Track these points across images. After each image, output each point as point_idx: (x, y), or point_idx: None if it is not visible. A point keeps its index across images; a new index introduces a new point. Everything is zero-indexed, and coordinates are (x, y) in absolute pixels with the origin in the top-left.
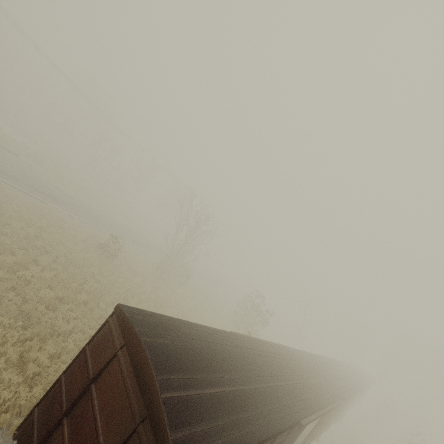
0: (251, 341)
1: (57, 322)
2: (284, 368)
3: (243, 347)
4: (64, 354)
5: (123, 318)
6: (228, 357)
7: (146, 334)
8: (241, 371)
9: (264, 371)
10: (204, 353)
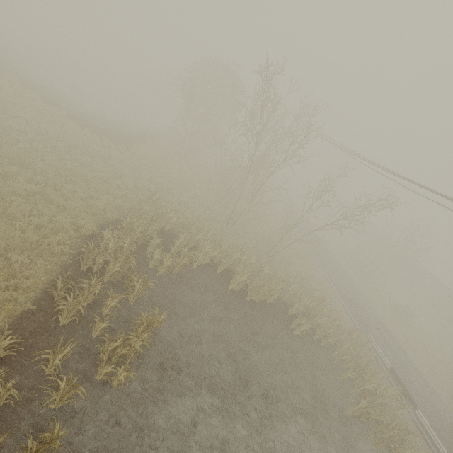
0: None
1: None
2: None
3: None
4: None
5: None
6: None
7: None
8: None
9: None
10: None
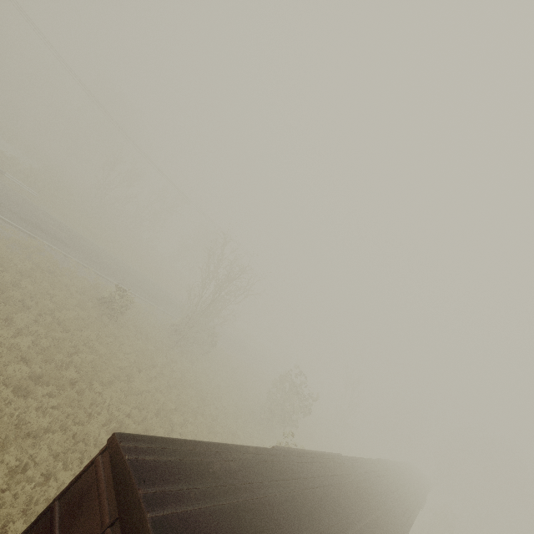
0: (300, 461)
1: (28, 415)
2: (344, 503)
3: (292, 478)
4: (31, 466)
5: (120, 463)
6: (277, 509)
7: (157, 500)
8: (295, 533)
9: (323, 520)
10: (244, 513)
